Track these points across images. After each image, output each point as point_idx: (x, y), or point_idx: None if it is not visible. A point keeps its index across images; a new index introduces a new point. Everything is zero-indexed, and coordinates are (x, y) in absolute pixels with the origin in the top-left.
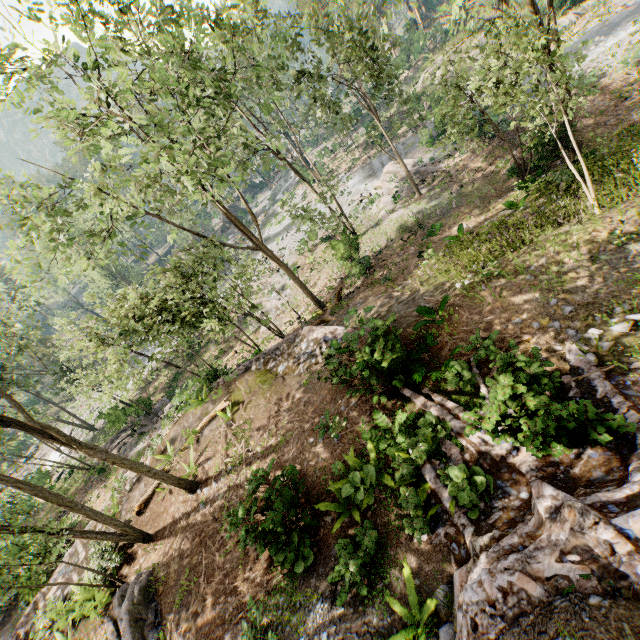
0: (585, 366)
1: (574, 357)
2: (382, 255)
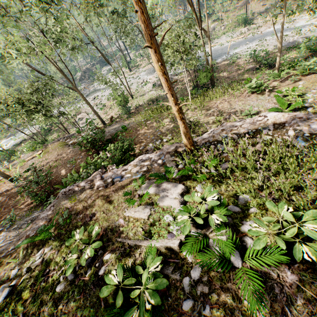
0: (149, 150)
1: (149, 147)
2: (138, 108)
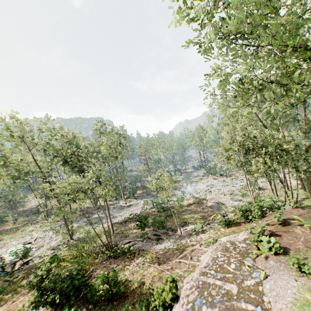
0: None
1: None
2: None
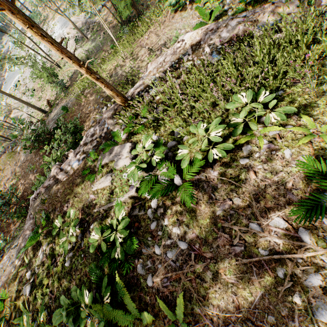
0: None
1: (98, 118)
2: (73, 78)
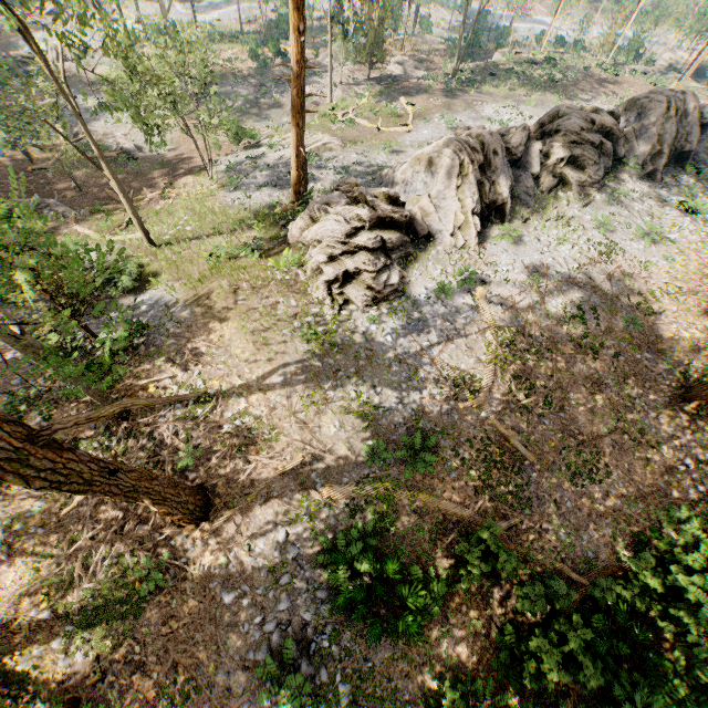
0: None
1: None
2: None
